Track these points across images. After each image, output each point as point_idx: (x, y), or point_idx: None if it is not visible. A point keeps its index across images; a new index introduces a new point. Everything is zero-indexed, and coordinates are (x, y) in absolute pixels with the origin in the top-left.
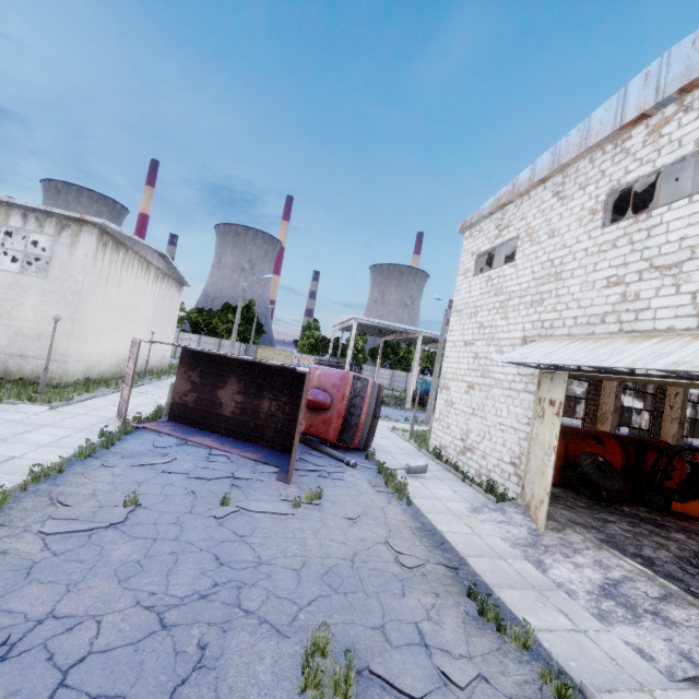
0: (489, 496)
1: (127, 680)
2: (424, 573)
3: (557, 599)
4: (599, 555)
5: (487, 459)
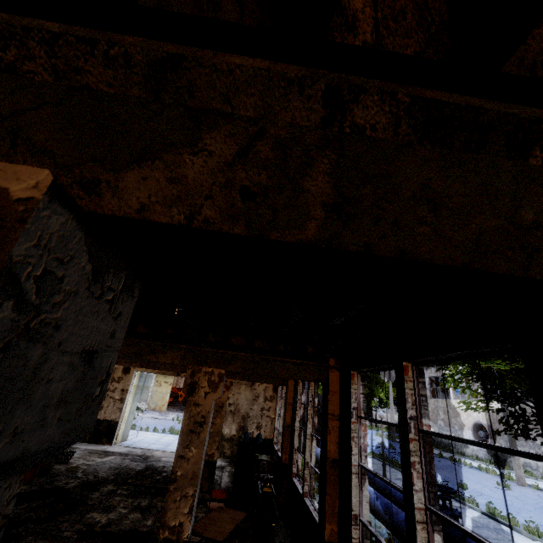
0: (138, 411)
1: (176, 428)
2: (165, 420)
3: (176, 418)
4: (172, 412)
5: None
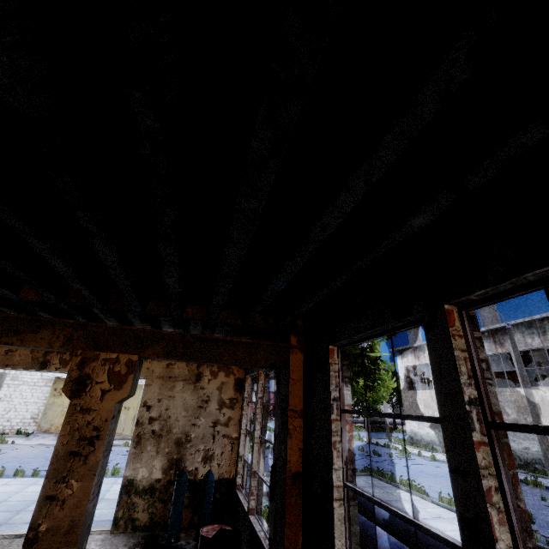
0: (20, 435)
1: None
2: None
3: None
4: None
5: (12, 421)
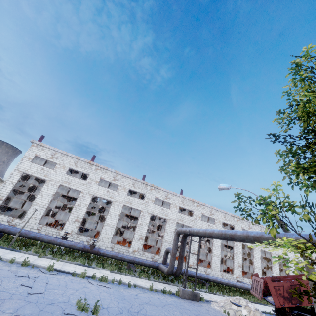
0: None
1: None
2: None
3: None
4: None
5: None
